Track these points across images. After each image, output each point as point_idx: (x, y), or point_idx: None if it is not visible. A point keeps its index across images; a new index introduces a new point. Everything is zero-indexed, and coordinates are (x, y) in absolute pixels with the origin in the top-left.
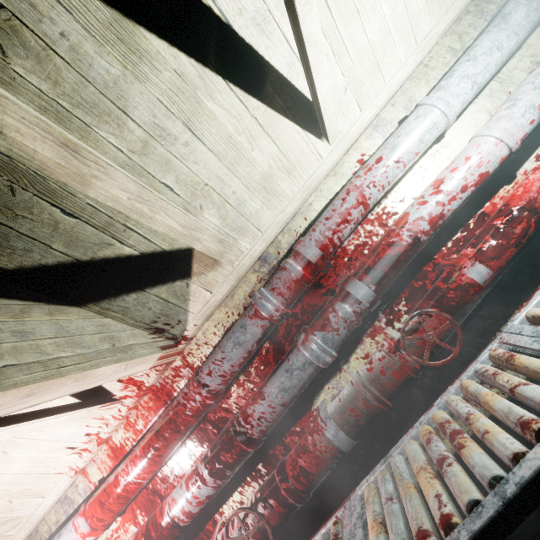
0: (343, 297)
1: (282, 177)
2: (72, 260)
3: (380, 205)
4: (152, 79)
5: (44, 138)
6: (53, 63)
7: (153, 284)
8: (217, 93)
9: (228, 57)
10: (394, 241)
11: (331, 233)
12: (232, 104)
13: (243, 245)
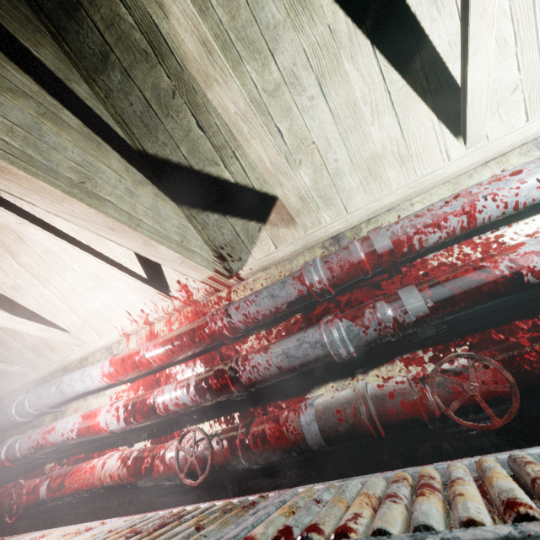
0: (391, 299)
1: (392, 164)
2: (188, 165)
3: (495, 231)
4: (306, 30)
5: (192, 33)
6: (238, 1)
7: (234, 214)
8: (359, 56)
9: (385, 23)
10: (485, 266)
11: (413, 231)
12: (370, 71)
13: (323, 217)
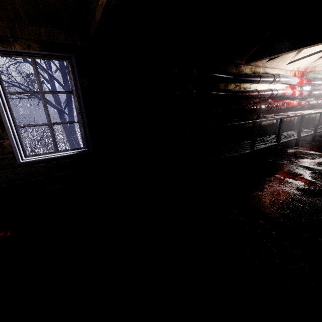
0: None
1: None
2: None
3: None
4: None
5: None
6: None
7: None
8: None
9: None
10: None
11: None
12: None
13: None
